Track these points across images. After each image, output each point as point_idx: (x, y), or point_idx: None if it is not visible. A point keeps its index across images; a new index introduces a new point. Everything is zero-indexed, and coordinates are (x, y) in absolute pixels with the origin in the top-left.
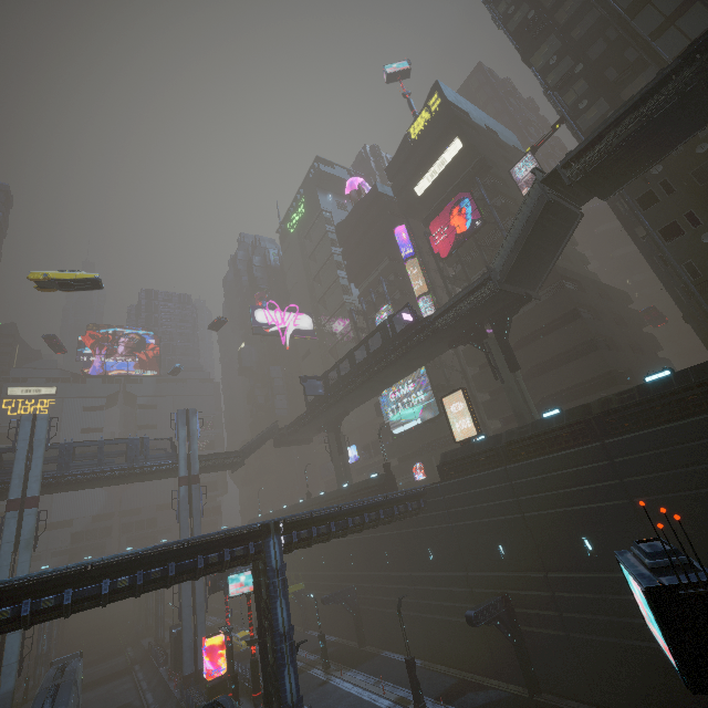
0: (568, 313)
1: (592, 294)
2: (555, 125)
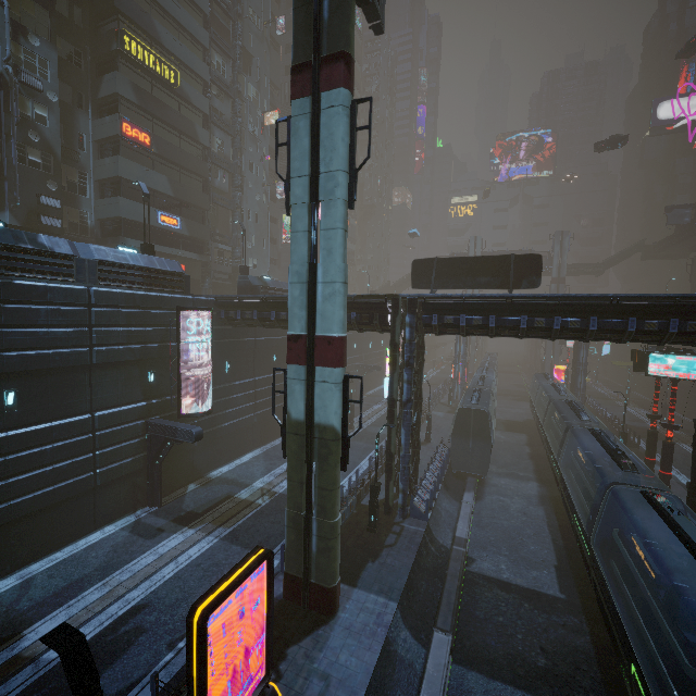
0: None
1: None
2: None
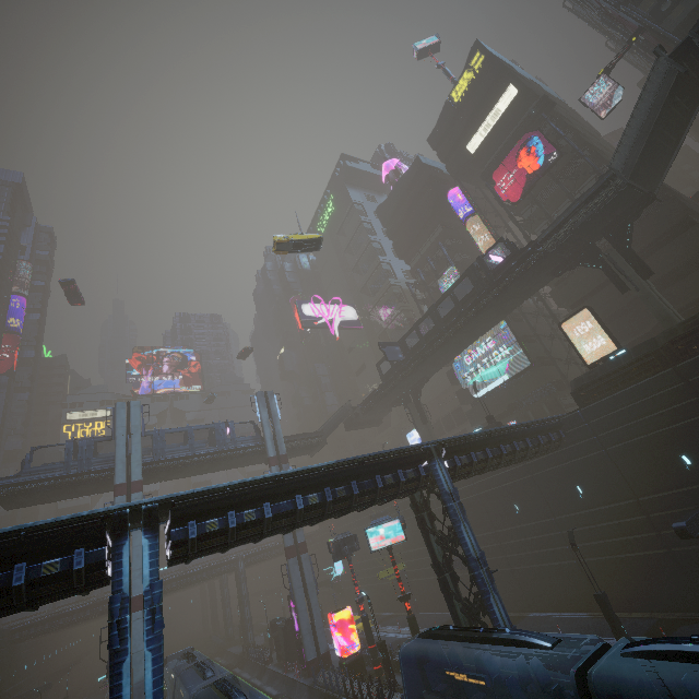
0: (677, 225)
1: (695, 207)
2: (631, 39)
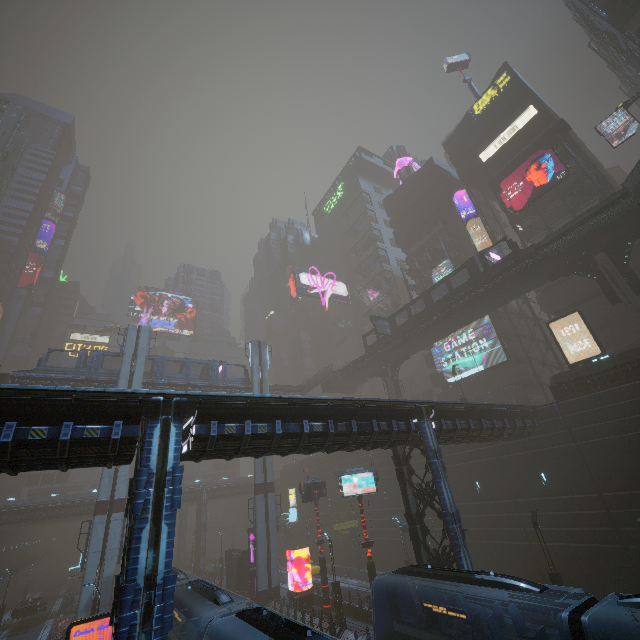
0: None
1: None
2: None
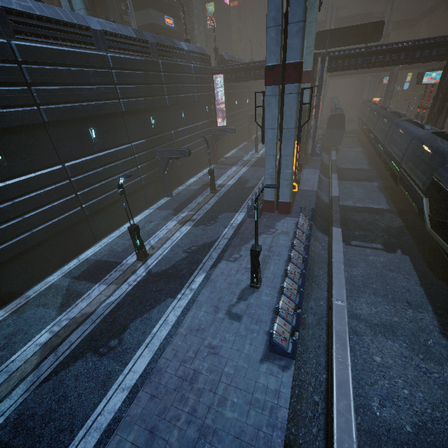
0: None
1: None
2: None
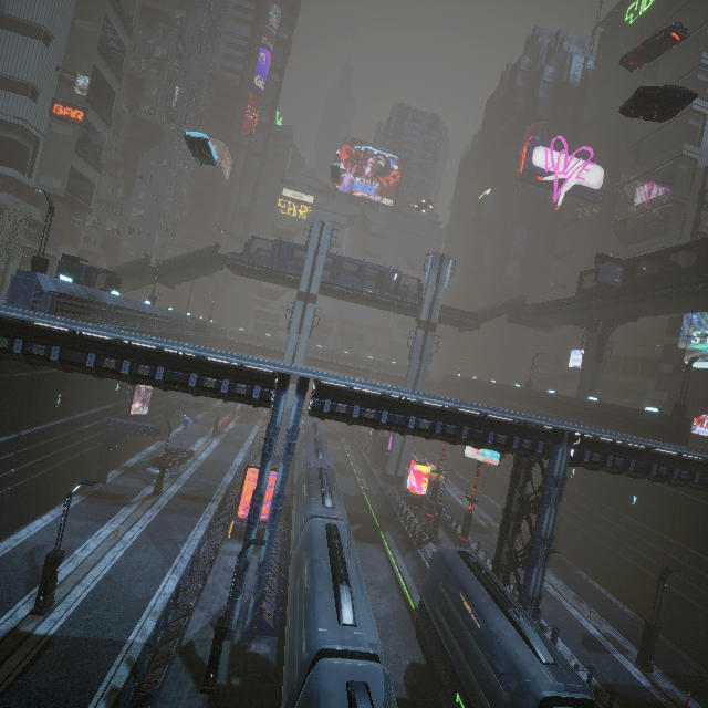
0: None
1: None
2: None
